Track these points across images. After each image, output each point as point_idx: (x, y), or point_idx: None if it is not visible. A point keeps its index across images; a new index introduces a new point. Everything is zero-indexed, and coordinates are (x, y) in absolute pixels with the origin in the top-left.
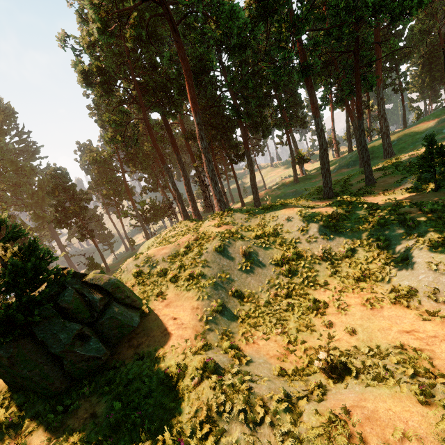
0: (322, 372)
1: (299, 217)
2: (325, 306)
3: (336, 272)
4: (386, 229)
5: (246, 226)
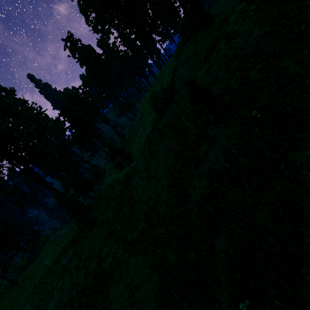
0: None
1: None
2: None
3: None
4: None
5: None
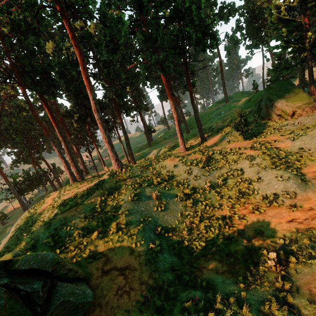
0: (275, 268)
1: (182, 164)
2: (230, 220)
3: (222, 196)
4: (238, 164)
5: (144, 176)
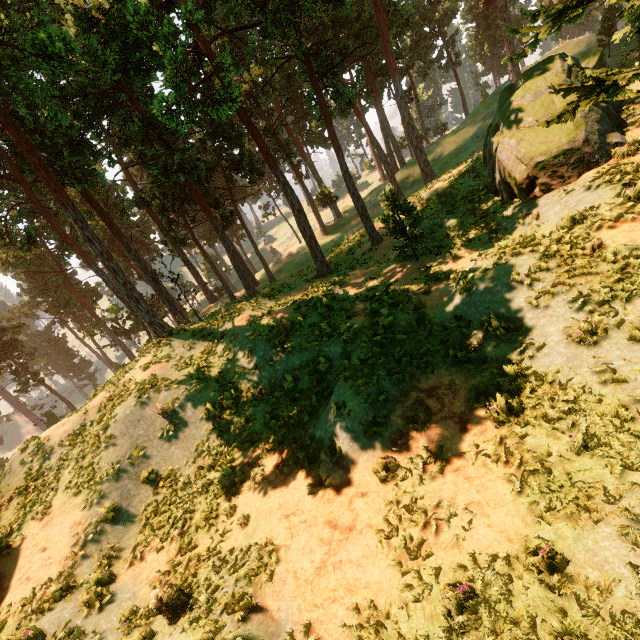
0: (161, 612)
1: (247, 334)
2: (241, 479)
3: (275, 417)
4: (333, 343)
5: (188, 357)
